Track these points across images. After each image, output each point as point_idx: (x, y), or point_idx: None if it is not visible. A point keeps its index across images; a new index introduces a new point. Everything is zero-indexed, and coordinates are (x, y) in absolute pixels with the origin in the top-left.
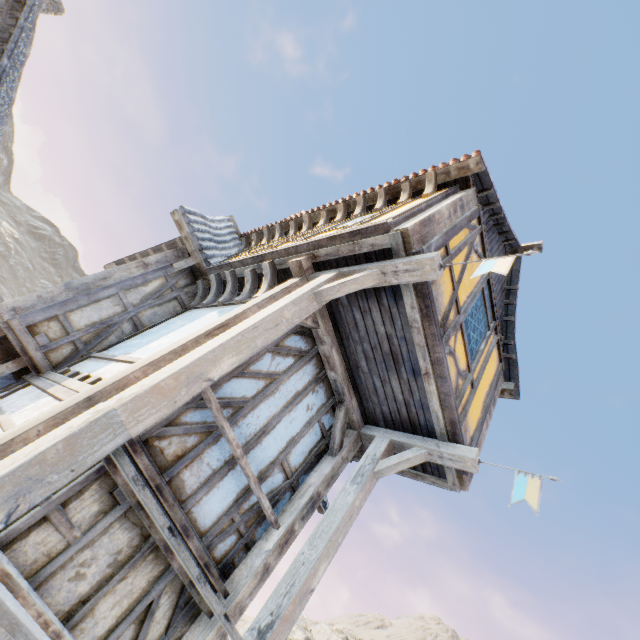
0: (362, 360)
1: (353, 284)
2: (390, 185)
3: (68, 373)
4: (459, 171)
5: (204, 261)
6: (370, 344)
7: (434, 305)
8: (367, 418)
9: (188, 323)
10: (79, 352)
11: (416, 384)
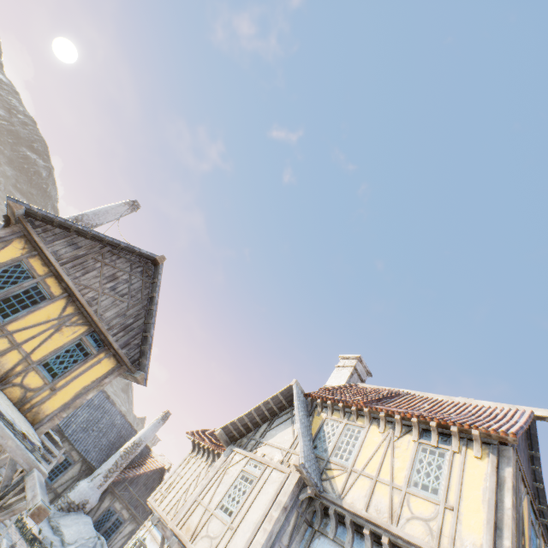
0: None
1: None
2: (439, 422)
3: None
4: (499, 437)
5: (318, 491)
6: None
7: None
8: None
9: None
10: None
11: None
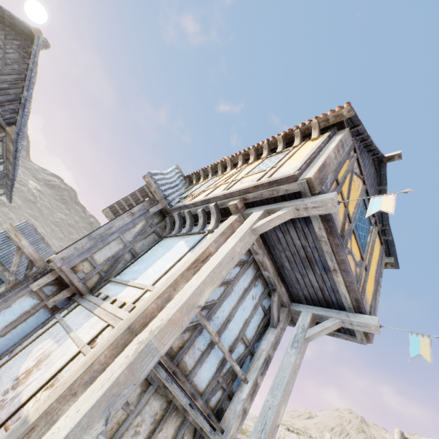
0: (286, 262)
1: (277, 220)
2: (285, 133)
3: (101, 297)
4: (335, 118)
5: (168, 205)
6: (290, 252)
7: (335, 225)
8: (293, 298)
9: (167, 251)
10: (103, 278)
11: (327, 276)
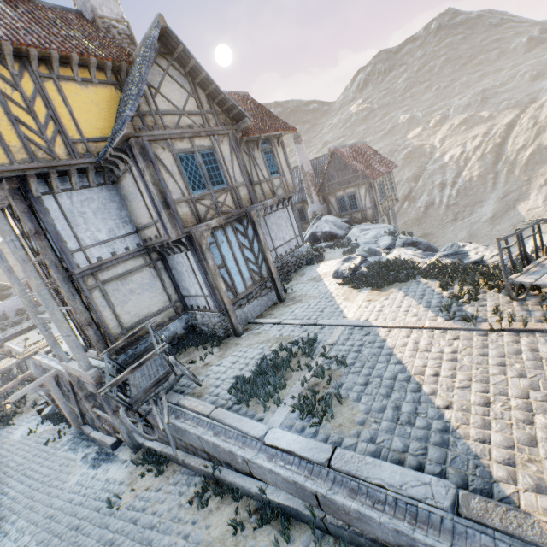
0: None
1: None
2: None
3: None
4: None
5: None
6: None
7: None
8: None
9: None
10: None
11: None
